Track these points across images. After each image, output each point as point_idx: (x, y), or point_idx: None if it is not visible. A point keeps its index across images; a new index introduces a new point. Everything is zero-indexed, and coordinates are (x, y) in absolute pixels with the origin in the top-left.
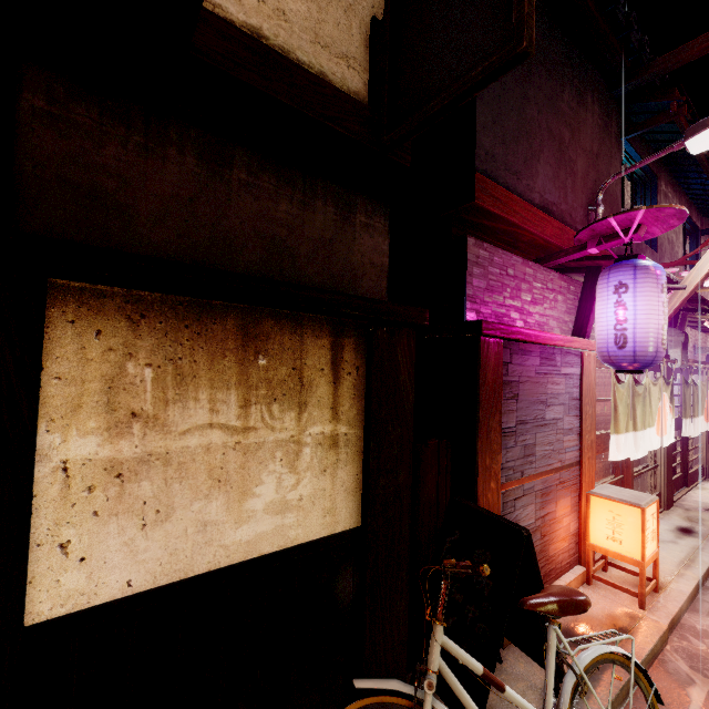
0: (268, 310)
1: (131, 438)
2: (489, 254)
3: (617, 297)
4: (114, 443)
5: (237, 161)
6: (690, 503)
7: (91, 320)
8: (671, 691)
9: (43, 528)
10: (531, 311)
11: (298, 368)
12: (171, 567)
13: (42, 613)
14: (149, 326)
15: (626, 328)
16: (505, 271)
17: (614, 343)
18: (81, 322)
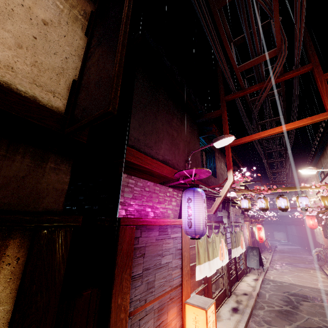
0: None
1: None
2: (135, 181)
3: (188, 204)
4: None
5: None
6: (238, 291)
7: None
8: None
9: None
10: (157, 207)
11: None
12: None
13: None
14: None
15: (191, 218)
16: (144, 189)
17: (187, 225)
18: None
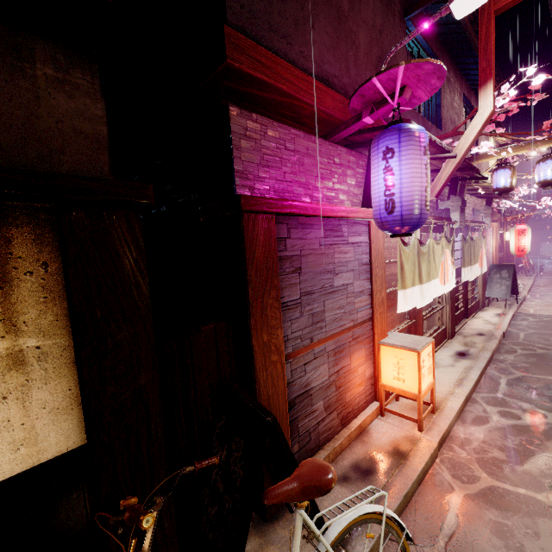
0: None
1: None
2: (260, 126)
3: (385, 163)
4: None
5: None
6: (468, 331)
7: None
8: (435, 503)
9: None
10: (317, 186)
11: None
12: None
13: None
14: None
15: (394, 193)
16: (283, 146)
17: (385, 209)
18: None
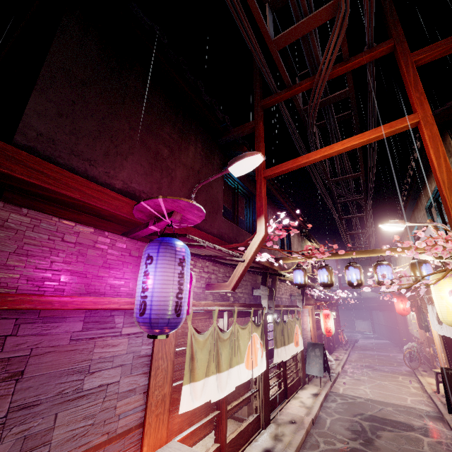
0: None
1: None
2: (31, 219)
3: (145, 267)
4: None
5: None
6: (283, 416)
7: None
8: None
9: None
10: (100, 275)
11: None
12: None
13: None
14: None
15: (147, 295)
16: (61, 238)
17: (139, 310)
18: None
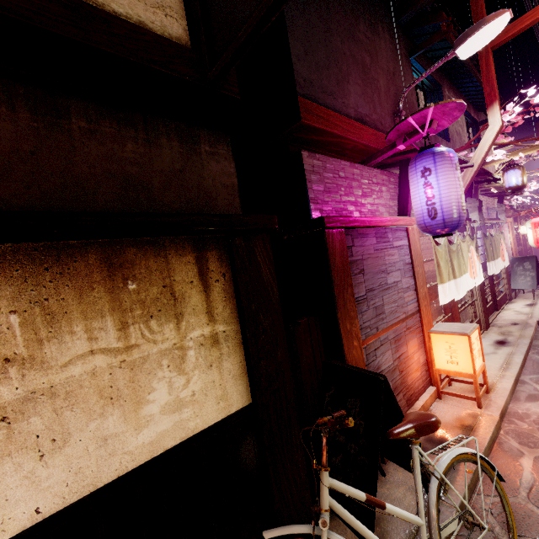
0: (128, 240)
1: (9, 382)
2: (321, 162)
3: (424, 180)
4: None
5: (74, 111)
6: (501, 322)
7: None
8: (509, 465)
9: None
10: (363, 203)
11: (168, 285)
12: (78, 485)
13: None
14: (4, 276)
15: (435, 202)
16: (337, 175)
17: (428, 216)
18: None
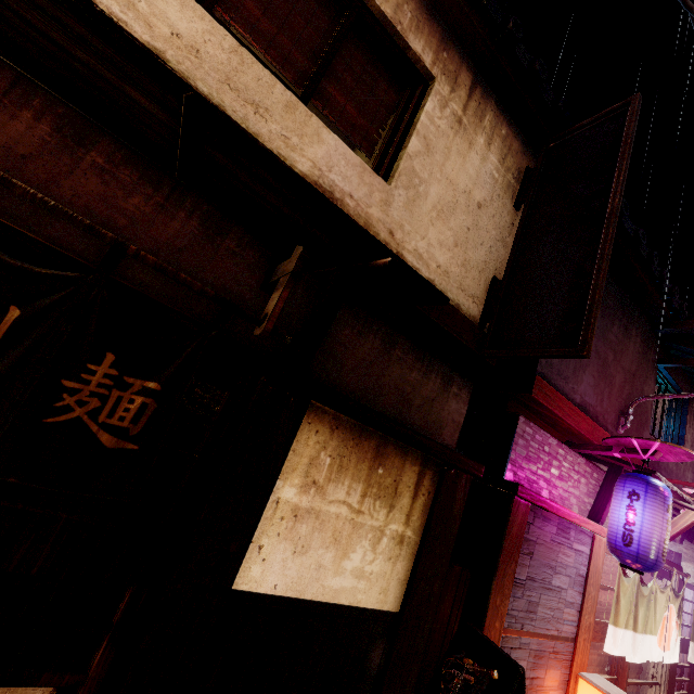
0: (393, 440)
1: (308, 495)
2: (533, 431)
3: (629, 501)
4: (301, 496)
5: (399, 345)
6: None
7: (316, 424)
8: None
9: (257, 533)
10: (556, 485)
11: (397, 481)
12: (296, 586)
13: (238, 583)
14: (337, 434)
15: (633, 530)
16: (542, 447)
17: (621, 539)
18: (312, 424)
